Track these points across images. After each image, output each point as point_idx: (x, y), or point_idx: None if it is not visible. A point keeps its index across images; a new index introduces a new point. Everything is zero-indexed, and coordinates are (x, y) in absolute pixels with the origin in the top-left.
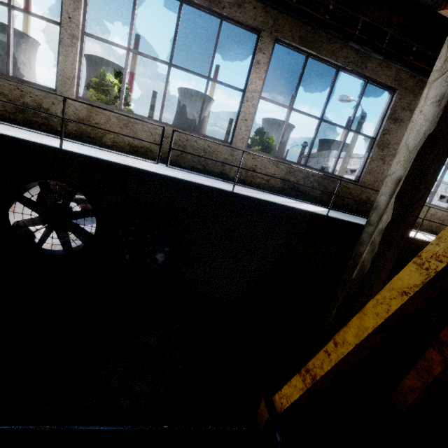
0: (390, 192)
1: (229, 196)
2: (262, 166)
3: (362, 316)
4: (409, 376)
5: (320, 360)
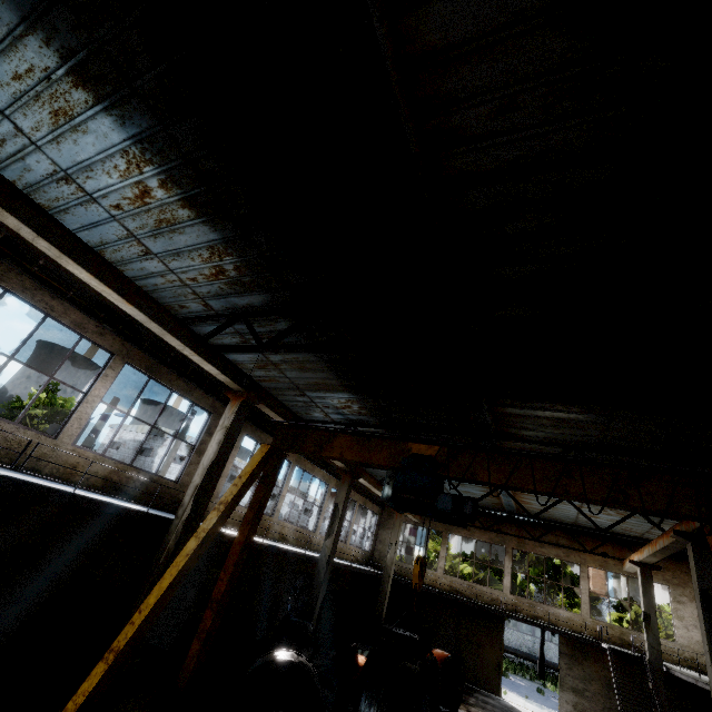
0: (192, 494)
1: (69, 496)
2: (86, 463)
3: (162, 580)
4: (193, 645)
5: (125, 633)
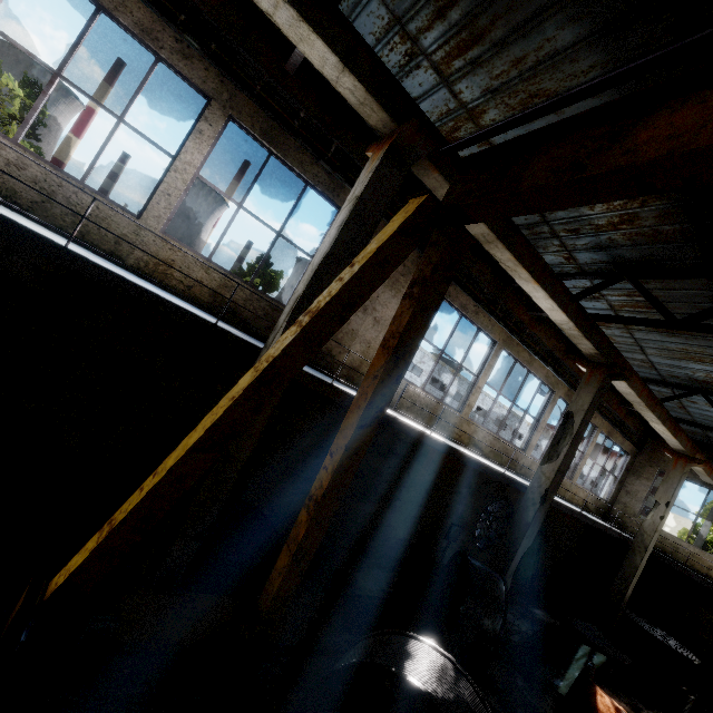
0: (289, 310)
1: (62, 253)
2: (185, 264)
3: (193, 433)
4: (282, 554)
5: (130, 501)
